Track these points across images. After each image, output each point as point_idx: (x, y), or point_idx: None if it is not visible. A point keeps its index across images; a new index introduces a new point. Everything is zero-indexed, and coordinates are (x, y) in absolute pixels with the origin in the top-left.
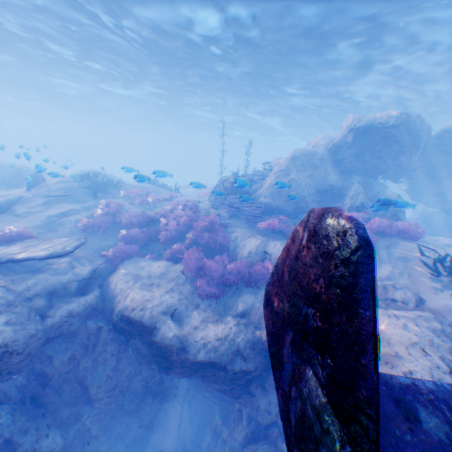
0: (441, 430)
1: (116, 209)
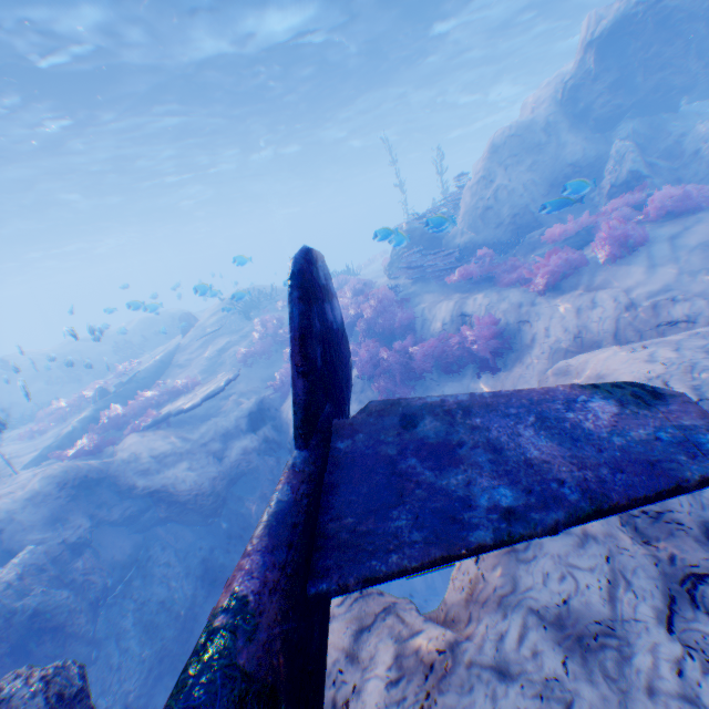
0: (435, 429)
1: (272, 325)
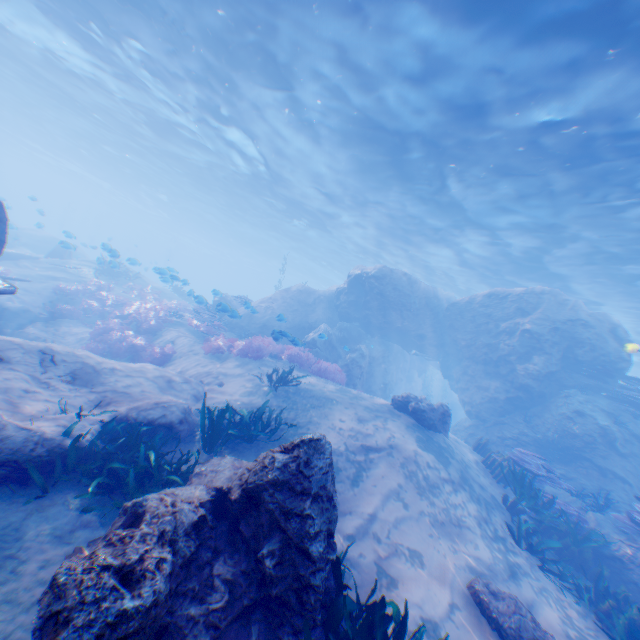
0: None
1: (100, 286)
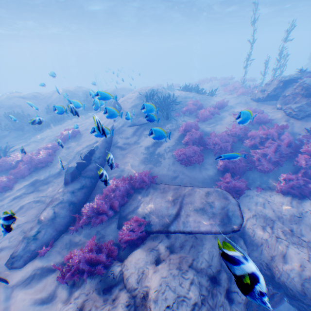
0: None
1: (198, 133)
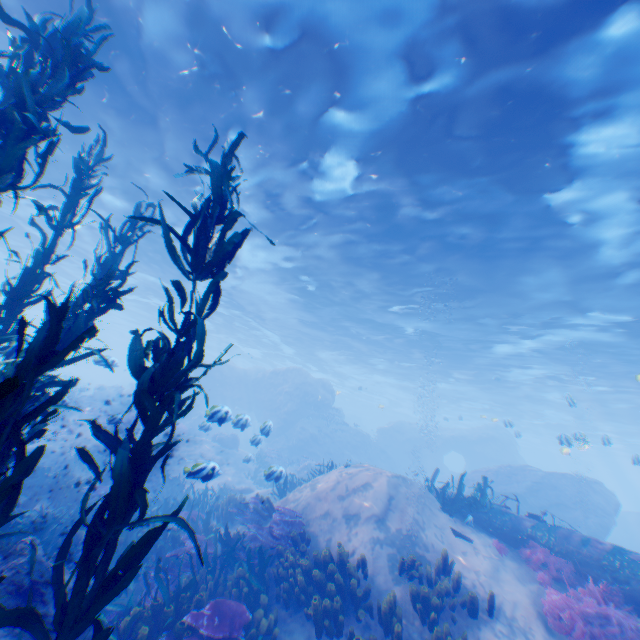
0: None
1: None
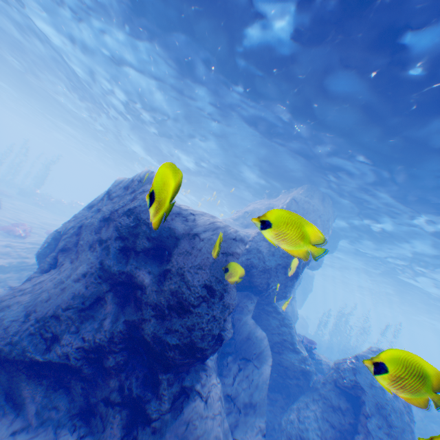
0: None
1: None
